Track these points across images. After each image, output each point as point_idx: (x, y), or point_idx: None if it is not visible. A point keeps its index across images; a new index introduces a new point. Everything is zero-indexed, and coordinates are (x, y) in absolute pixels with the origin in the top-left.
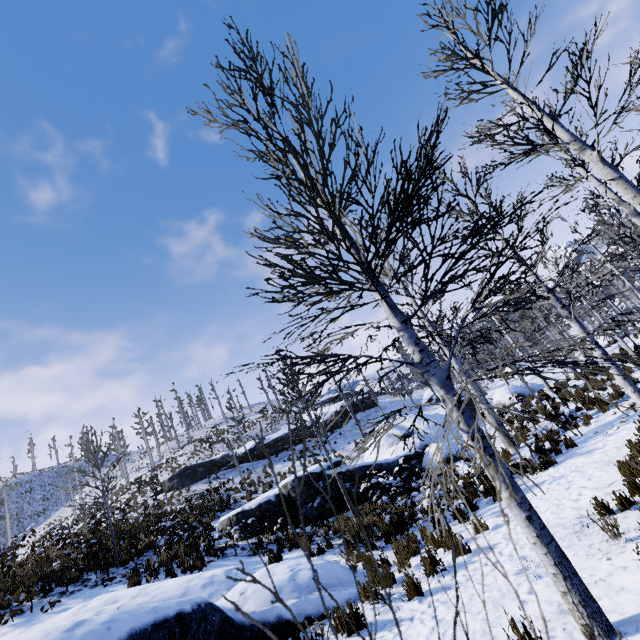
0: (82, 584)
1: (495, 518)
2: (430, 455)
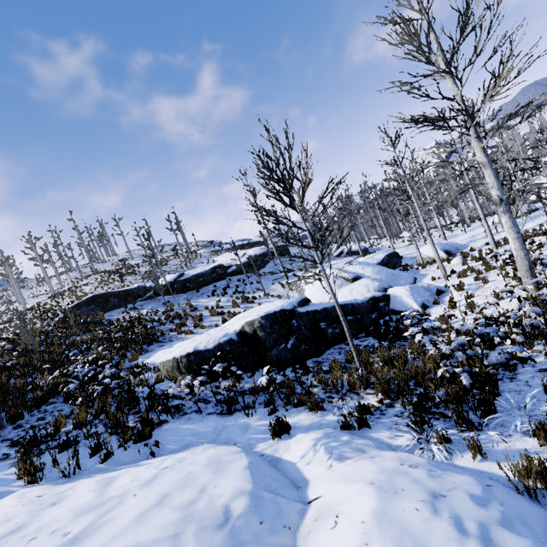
0: None
1: None
2: (400, 298)
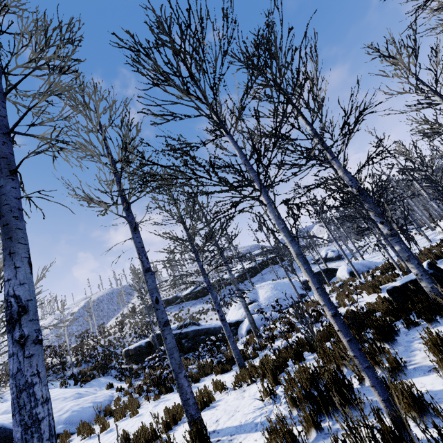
0: (56, 376)
1: (152, 407)
2: (242, 325)
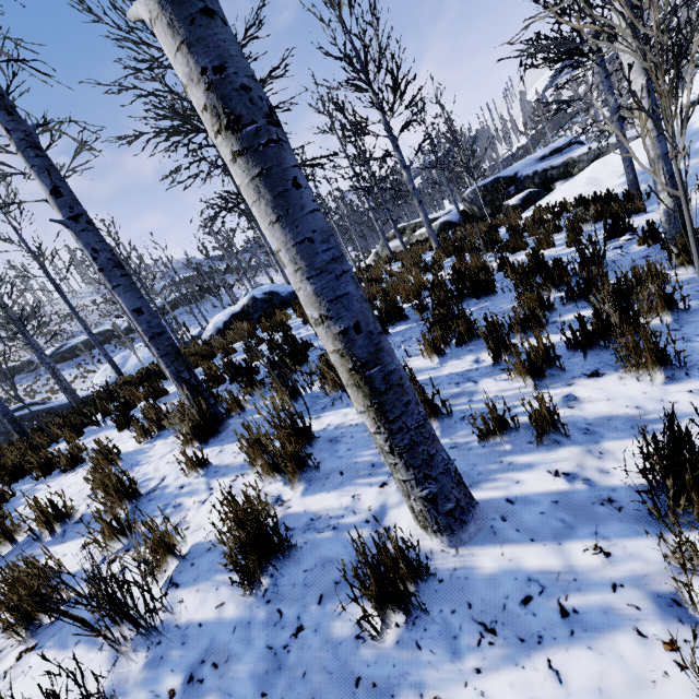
0: None
1: None
2: None
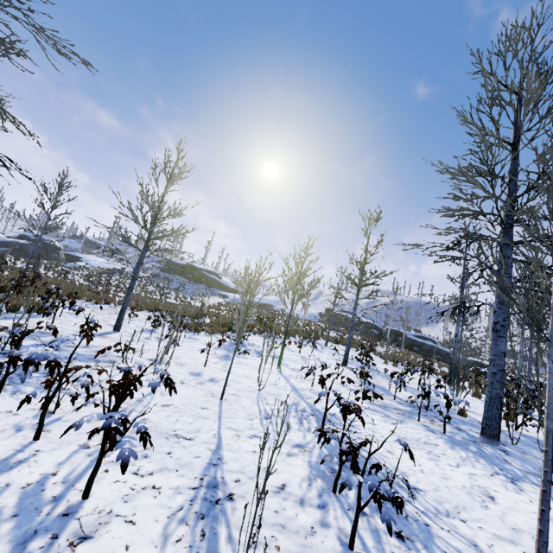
0: None
1: None
2: None
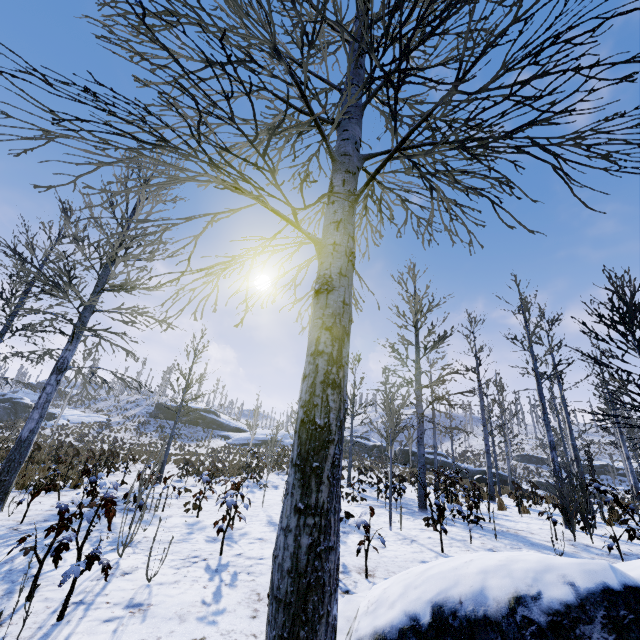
0: None
1: None
2: None
